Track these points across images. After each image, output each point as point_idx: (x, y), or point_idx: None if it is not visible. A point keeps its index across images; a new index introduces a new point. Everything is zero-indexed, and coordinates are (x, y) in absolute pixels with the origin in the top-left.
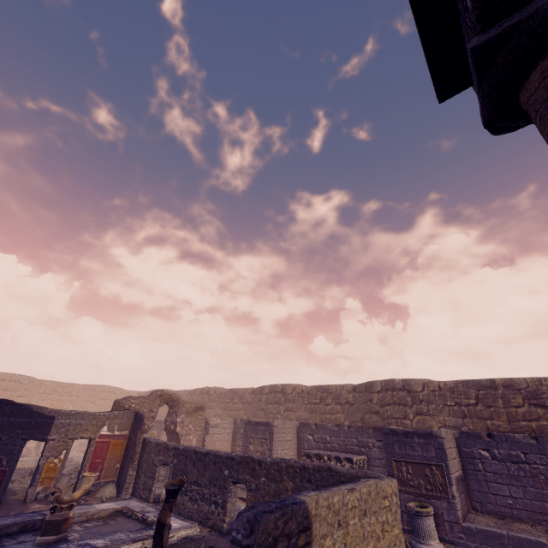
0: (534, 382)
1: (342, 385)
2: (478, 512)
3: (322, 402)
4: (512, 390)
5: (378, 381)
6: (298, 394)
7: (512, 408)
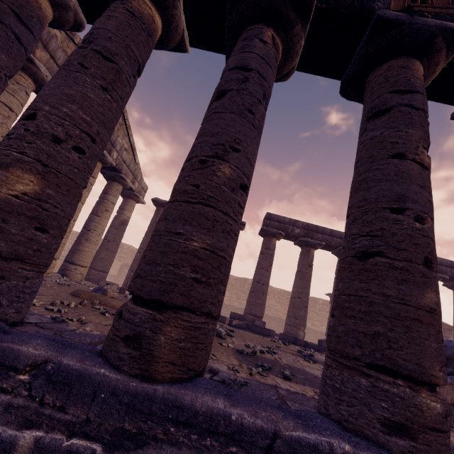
0: None
1: None
2: None
3: None
4: None
5: None
6: None
7: None
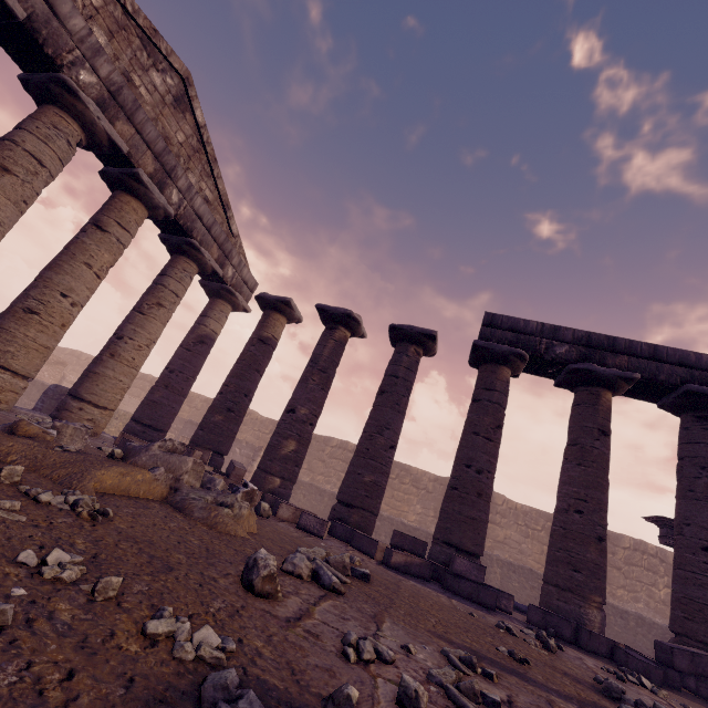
0: None
1: (200, 395)
2: None
3: None
4: None
5: None
6: None
7: None
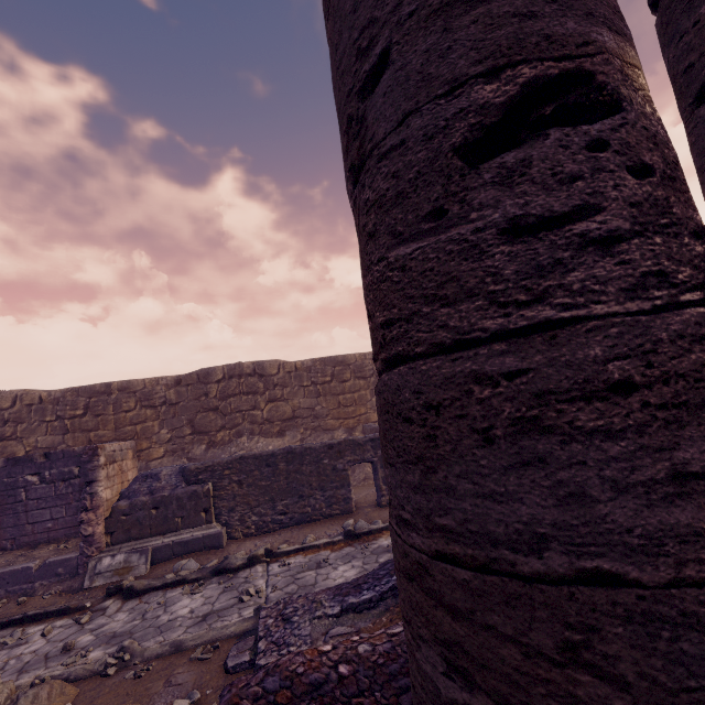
0: (152, 382)
1: None
2: (7, 551)
3: None
4: (128, 393)
5: None
6: None
7: (122, 414)
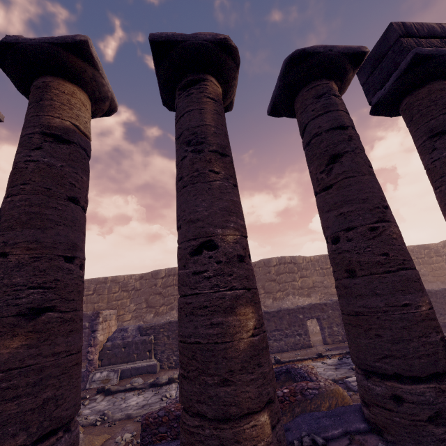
0: (128, 277)
1: None
2: None
3: None
4: (115, 283)
5: None
6: None
7: (112, 294)
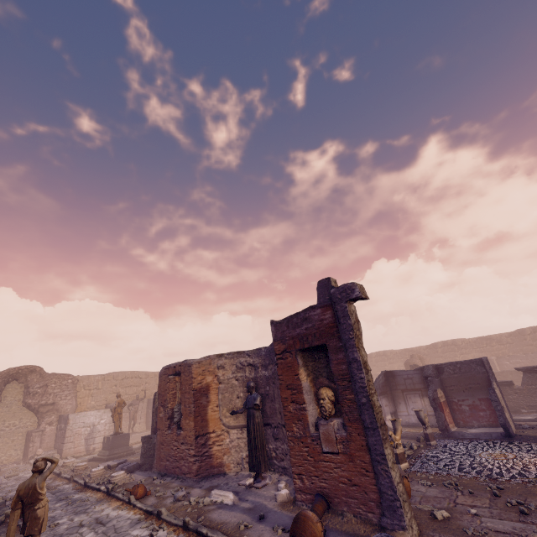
0: None
1: (501, 334)
2: None
3: (488, 346)
4: None
5: (527, 329)
6: (466, 344)
7: None
